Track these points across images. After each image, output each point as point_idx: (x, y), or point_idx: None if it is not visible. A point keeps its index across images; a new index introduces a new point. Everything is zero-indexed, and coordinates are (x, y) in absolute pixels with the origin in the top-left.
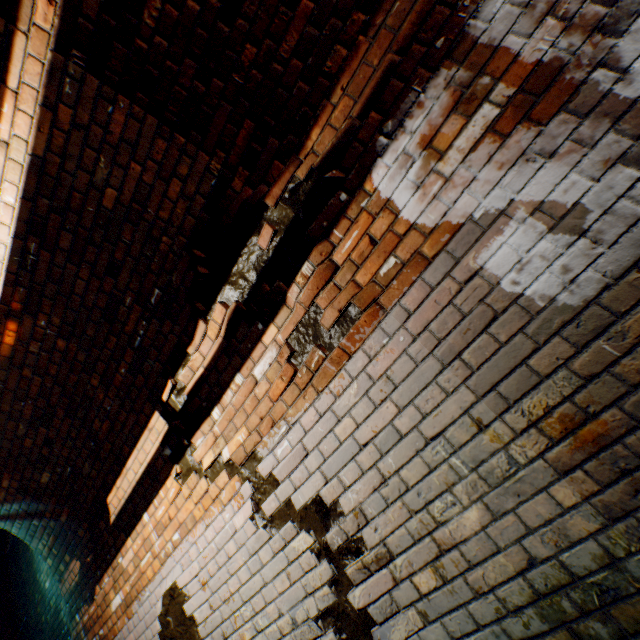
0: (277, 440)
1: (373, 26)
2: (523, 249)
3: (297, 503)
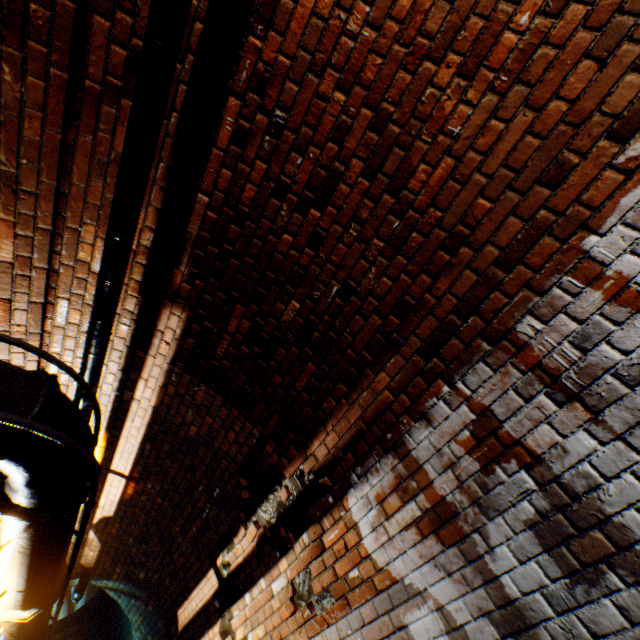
0: None
1: (351, 397)
2: (431, 633)
3: None
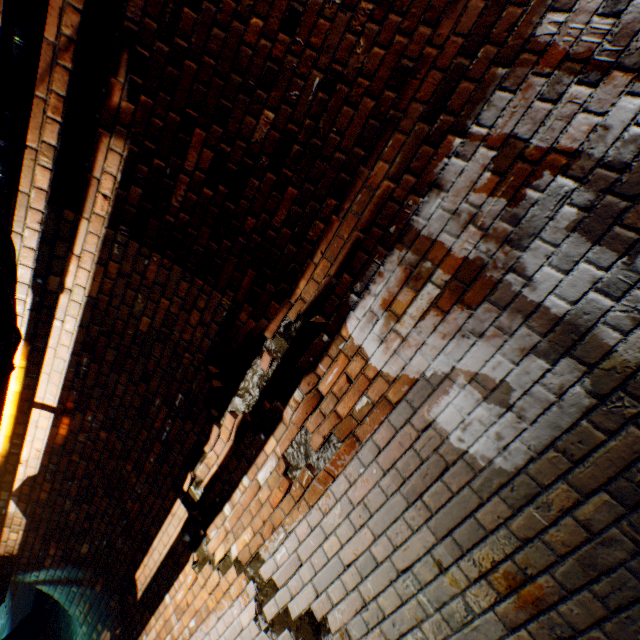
0: (276, 545)
1: (342, 209)
2: (465, 411)
3: (293, 612)
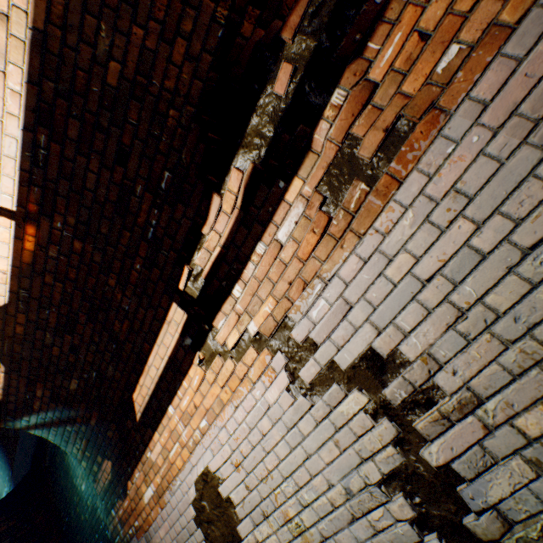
0: (311, 301)
1: None
2: None
3: (342, 363)
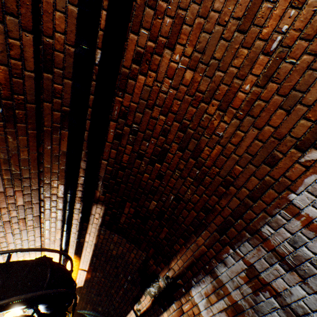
0: None
1: (186, 245)
2: None
3: None
